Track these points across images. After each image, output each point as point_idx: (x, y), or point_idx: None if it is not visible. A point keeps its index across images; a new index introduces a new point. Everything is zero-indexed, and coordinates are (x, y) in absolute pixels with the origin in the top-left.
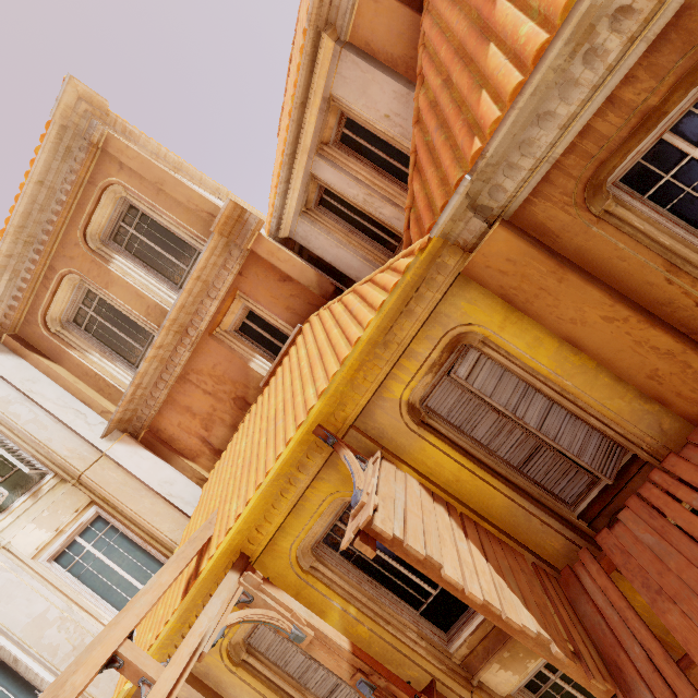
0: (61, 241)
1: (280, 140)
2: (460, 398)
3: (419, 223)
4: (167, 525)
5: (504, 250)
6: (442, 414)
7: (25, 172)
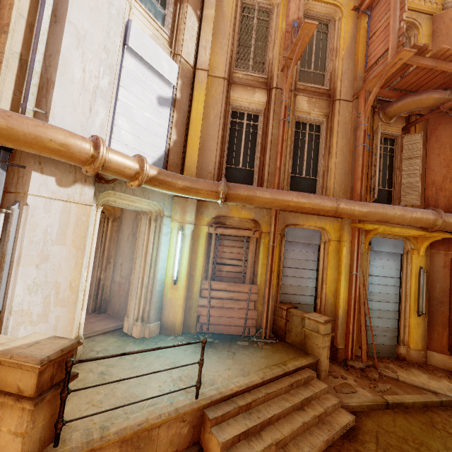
0: None
1: None
2: None
3: None
4: None
5: None
6: None
7: None
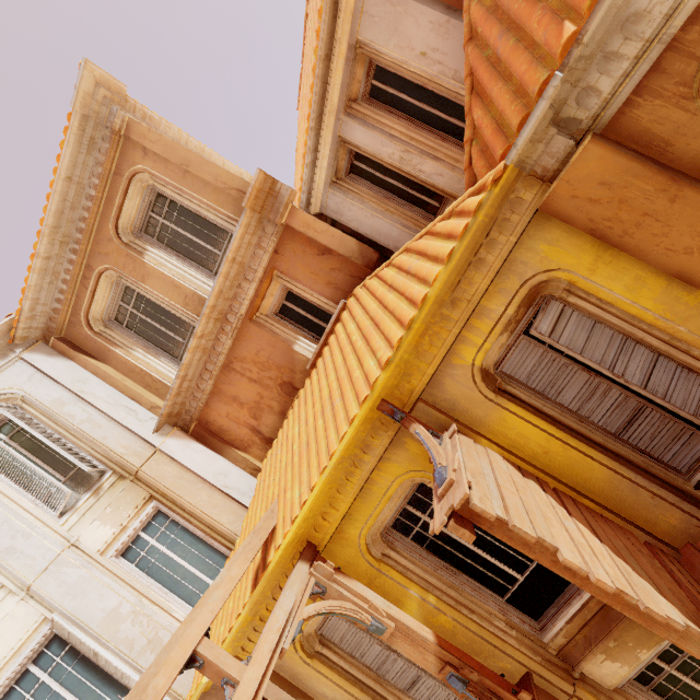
0: (95, 238)
1: (303, 107)
2: (542, 359)
3: (485, 154)
4: (226, 516)
5: (596, 171)
6: (520, 380)
7: (53, 169)
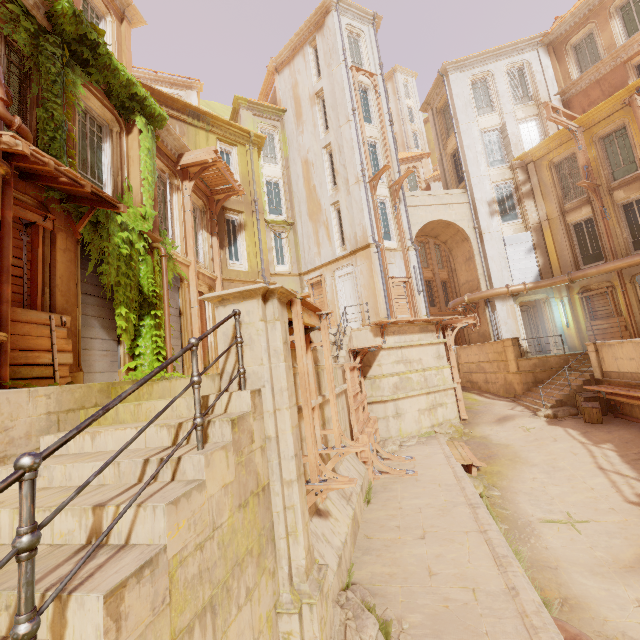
0: (601, 6)
1: None
2: None
3: None
4: (552, 132)
5: None
6: None
7: None
